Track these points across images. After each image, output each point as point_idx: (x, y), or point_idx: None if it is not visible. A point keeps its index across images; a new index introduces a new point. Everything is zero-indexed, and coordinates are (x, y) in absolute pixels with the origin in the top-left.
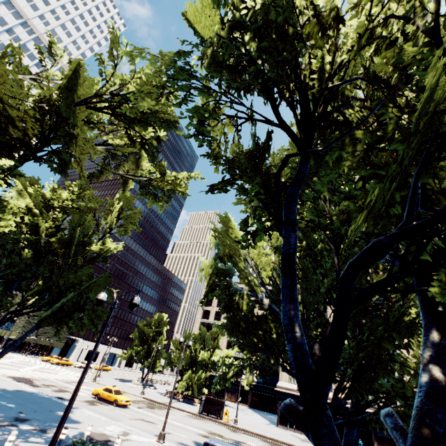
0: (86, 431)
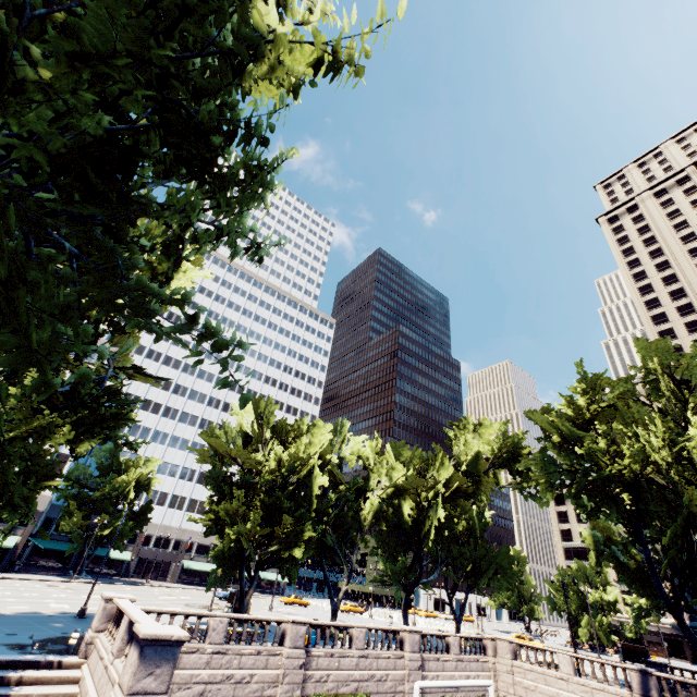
0: (549, 659)
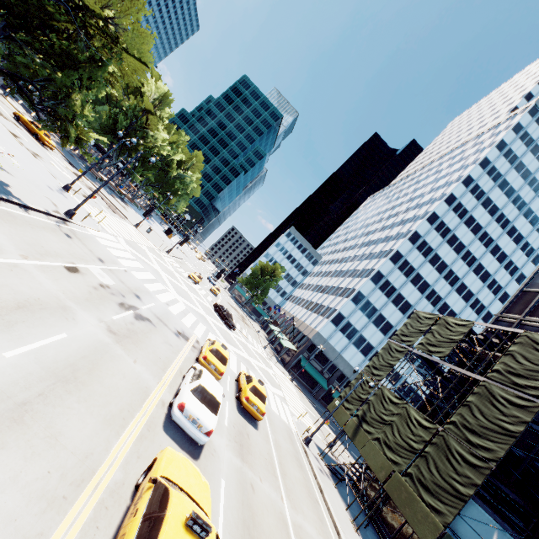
0: None
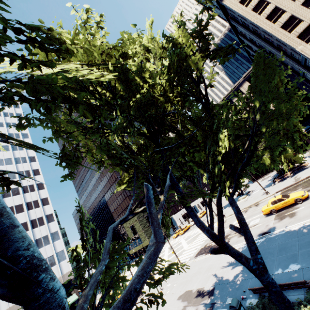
0: None
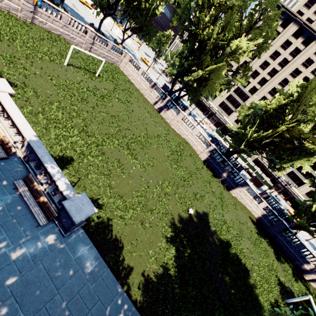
0: (144, 69)
